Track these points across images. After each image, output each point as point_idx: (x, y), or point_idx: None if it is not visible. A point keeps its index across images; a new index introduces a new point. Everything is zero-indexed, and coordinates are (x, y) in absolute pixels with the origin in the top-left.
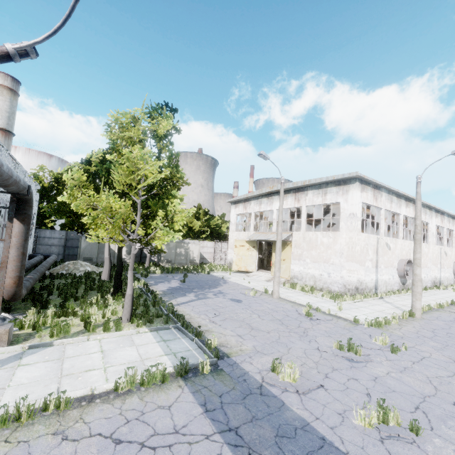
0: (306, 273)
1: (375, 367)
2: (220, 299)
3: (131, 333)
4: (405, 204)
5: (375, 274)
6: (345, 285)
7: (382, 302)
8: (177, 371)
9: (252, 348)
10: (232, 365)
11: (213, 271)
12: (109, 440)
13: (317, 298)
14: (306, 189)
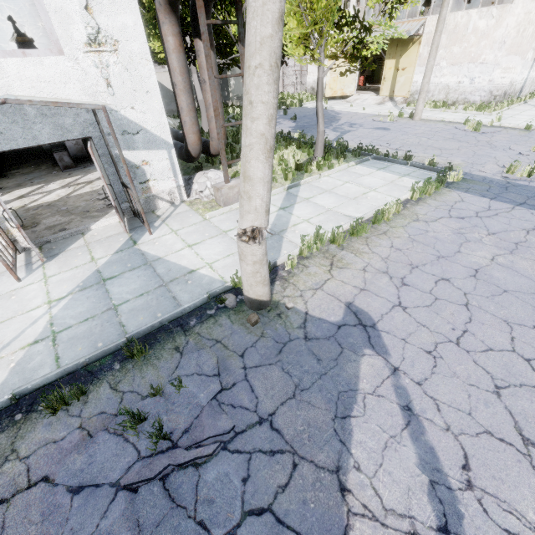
0: (435, 84)
1: None
2: (364, 130)
3: (344, 168)
4: None
5: (529, 71)
6: (491, 92)
7: (530, 107)
8: (440, 182)
9: (463, 162)
10: (467, 175)
11: (303, 103)
12: (454, 218)
13: (460, 114)
14: None
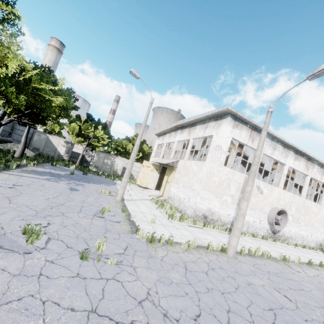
0: (176, 195)
1: None
2: (61, 185)
3: None
4: (294, 156)
5: (235, 211)
6: (195, 210)
7: (224, 236)
8: None
9: None
10: None
11: (120, 181)
12: None
13: (158, 213)
14: (196, 124)
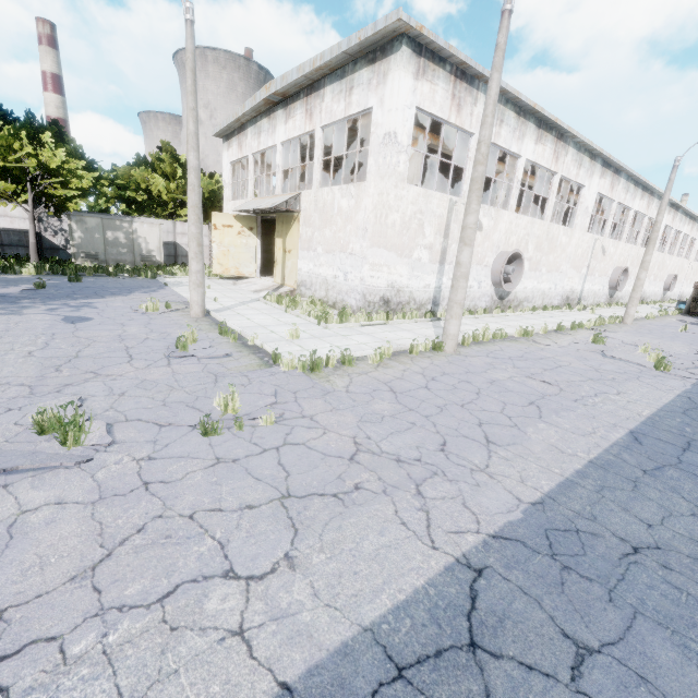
0: (316, 275)
1: (29, 490)
2: (35, 317)
3: None
4: (536, 135)
5: (437, 277)
6: (365, 295)
7: (426, 326)
8: None
9: None
10: None
11: (172, 276)
12: None
13: (294, 319)
14: (322, 83)
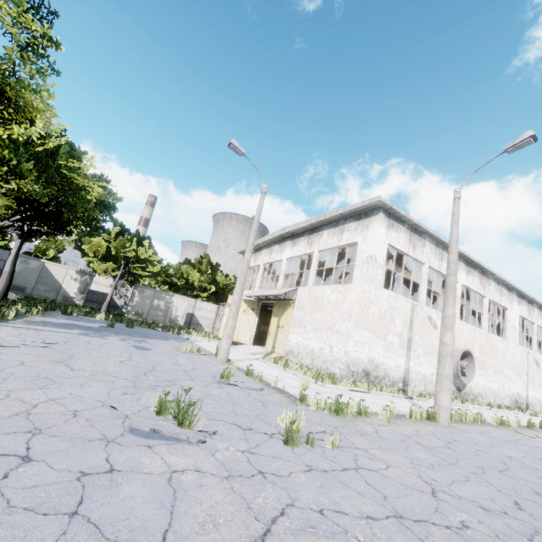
0: (304, 346)
1: (169, 454)
2: (115, 341)
3: None
4: (466, 269)
5: (405, 360)
6: (348, 365)
7: (404, 401)
8: None
9: None
10: None
11: (189, 335)
12: None
13: (293, 376)
14: (321, 229)
